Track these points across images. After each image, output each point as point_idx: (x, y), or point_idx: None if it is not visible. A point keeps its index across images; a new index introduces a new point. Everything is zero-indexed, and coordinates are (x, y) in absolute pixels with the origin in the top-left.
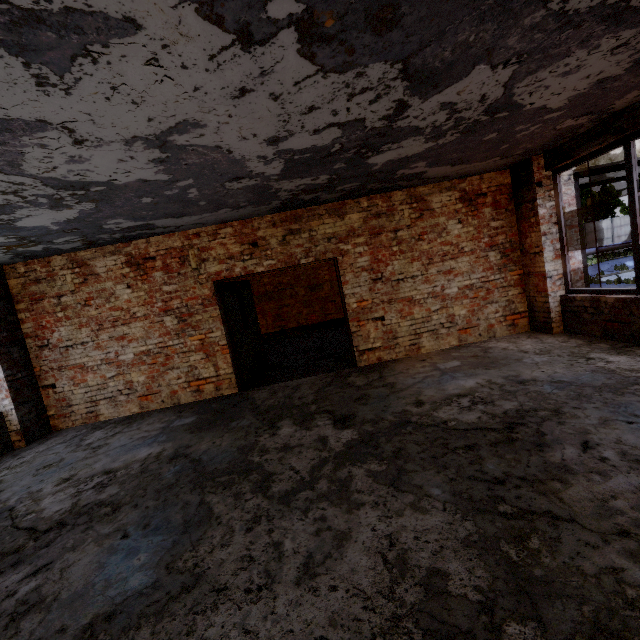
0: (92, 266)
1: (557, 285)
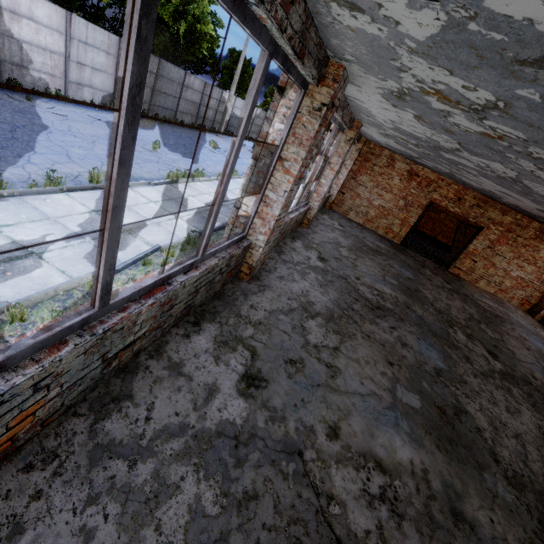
0: (395, 163)
1: None
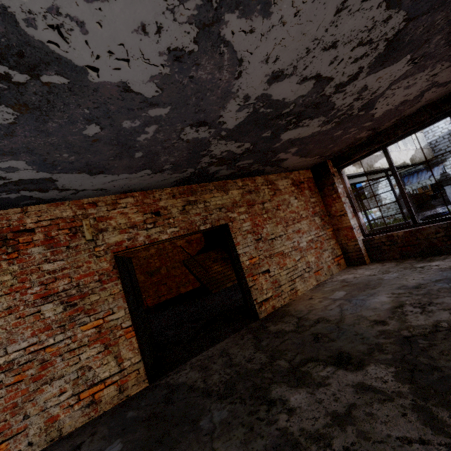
0: None
1: (358, 233)
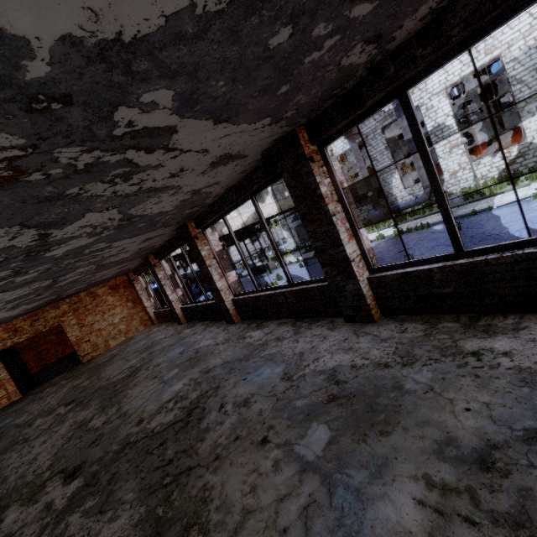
0: None
1: (151, 309)
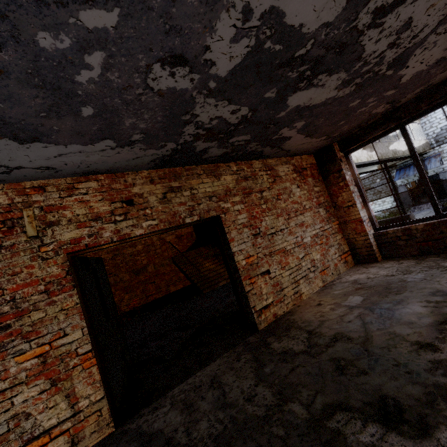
0: None
1: (369, 226)
